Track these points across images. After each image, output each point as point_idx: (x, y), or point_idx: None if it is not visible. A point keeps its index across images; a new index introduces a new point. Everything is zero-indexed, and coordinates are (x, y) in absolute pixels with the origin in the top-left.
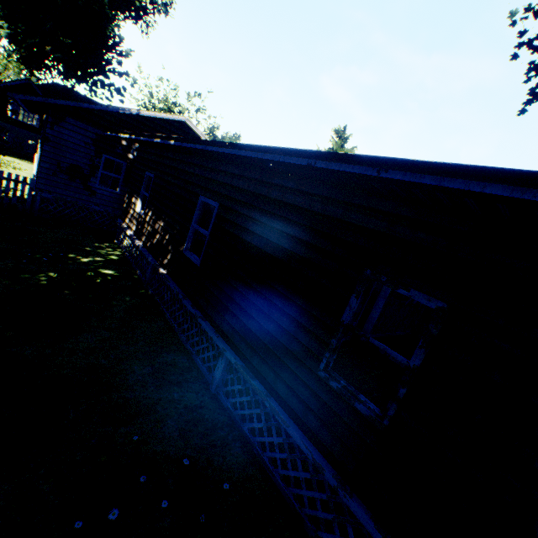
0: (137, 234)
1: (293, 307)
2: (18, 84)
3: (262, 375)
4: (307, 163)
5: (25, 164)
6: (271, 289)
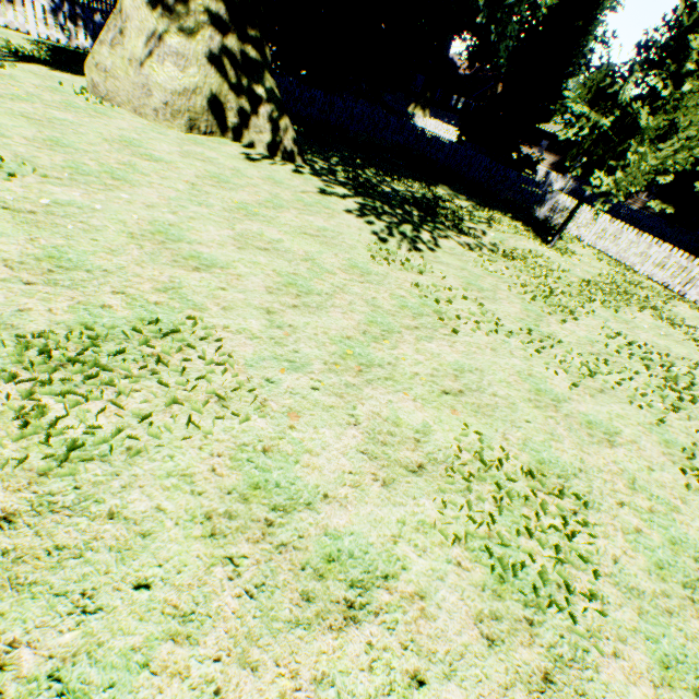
0: (643, 209)
1: None
2: None
3: None
4: None
5: None
6: None
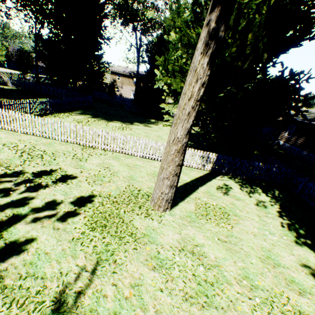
0: (286, 142)
1: None
2: None
3: None
4: None
5: None
6: None
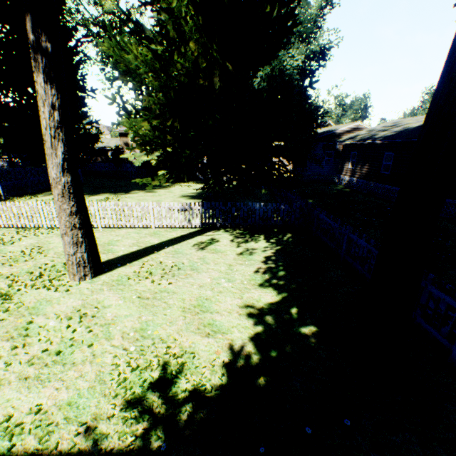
0: (351, 176)
1: None
2: None
3: None
4: None
5: None
6: None
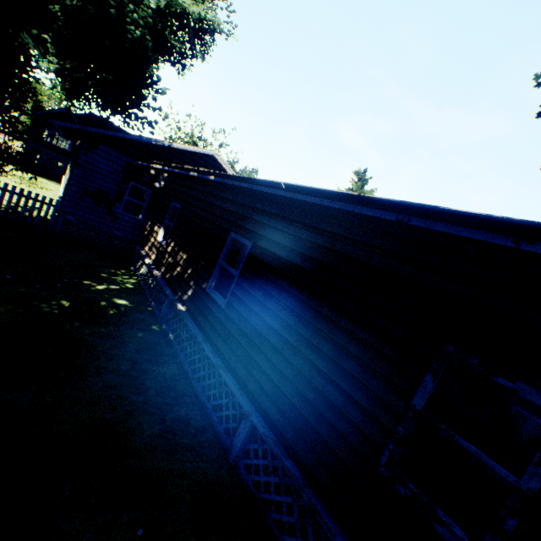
0: (156, 263)
1: (343, 375)
2: (57, 112)
3: (298, 454)
4: (396, 218)
5: (52, 184)
6: (313, 348)
